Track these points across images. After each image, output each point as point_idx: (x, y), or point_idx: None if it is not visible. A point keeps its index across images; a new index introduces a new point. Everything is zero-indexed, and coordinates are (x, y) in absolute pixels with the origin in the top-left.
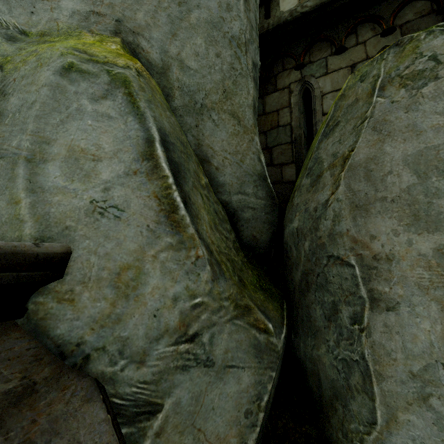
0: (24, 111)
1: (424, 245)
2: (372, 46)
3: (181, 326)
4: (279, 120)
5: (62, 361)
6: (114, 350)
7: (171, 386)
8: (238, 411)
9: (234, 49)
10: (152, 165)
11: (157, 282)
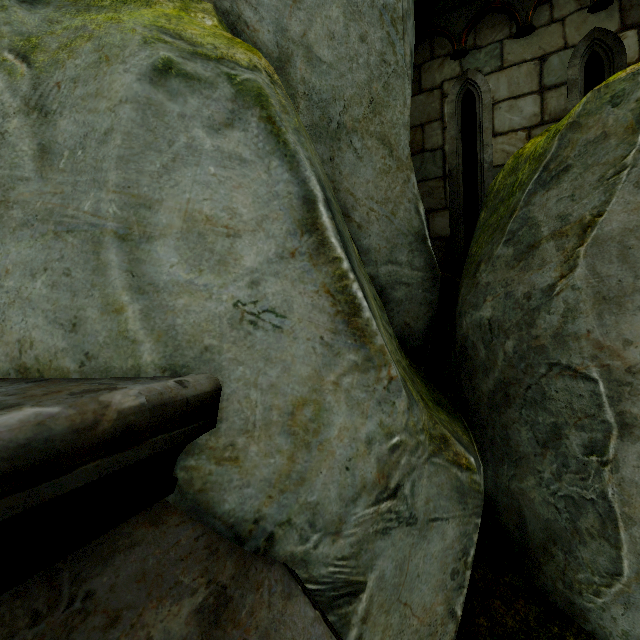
0: (92, 147)
1: None
2: (575, 26)
3: (380, 478)
4: (426, 141)
5: (240, 546)
6: (303, 522)
7: (373, 557)
8: (443, 573)
9: (387, 28)
10: (316, 241)
11: (343, 420)
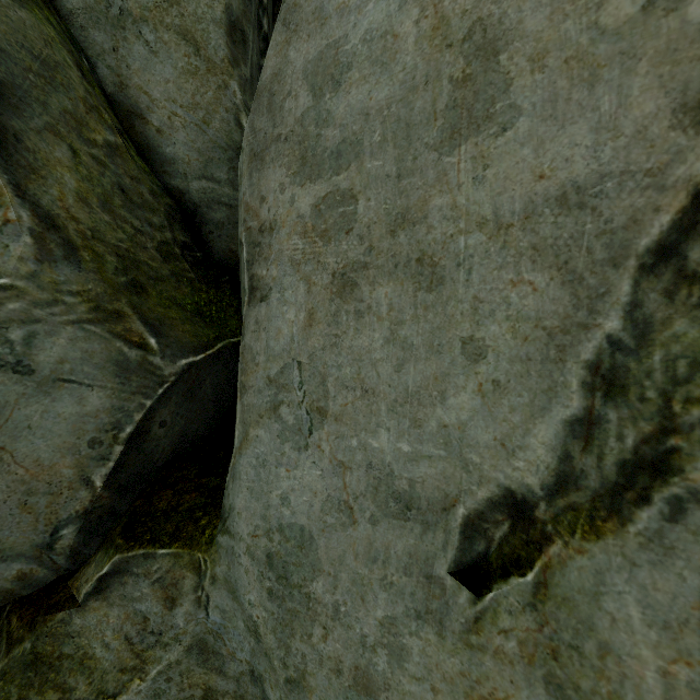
0: None
1: (304, 201)
2: None
3: None
4: None
5: None
6: None
7: None
8: (77, 438)
9: None
10: None
11: None
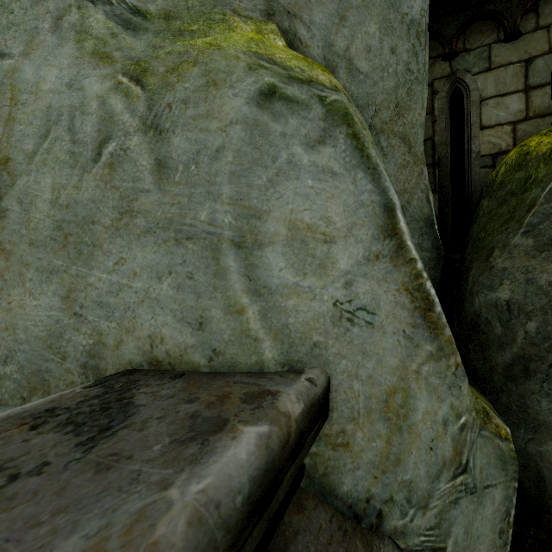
0: (205, 162)
1: None
2: None
3: (455, 455)
4: None
5: (358, 524)
6: (402, 499)
7: (449, 524)
8: (493, 533)
9: (412, 41)
10: (395, 244)
11: (425, 405)
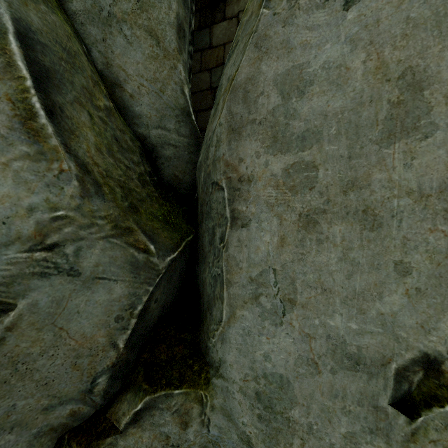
0: None
1: (276, 165)
2: None
3: (37, 235)
4: (225, 56)
5: None
6: None
7: (26, 289)
8: (108, 316)
9: None
10: (4, 62)
11: (8, 190)
